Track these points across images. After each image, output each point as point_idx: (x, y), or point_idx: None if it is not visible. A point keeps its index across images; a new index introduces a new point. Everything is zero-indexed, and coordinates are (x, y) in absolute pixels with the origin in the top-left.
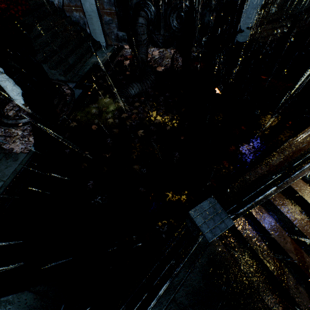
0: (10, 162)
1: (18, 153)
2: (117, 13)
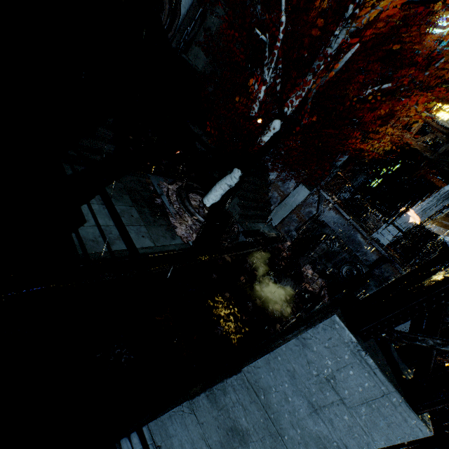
0: (168, 235)
1: (177, 234)
2: (307, 223)
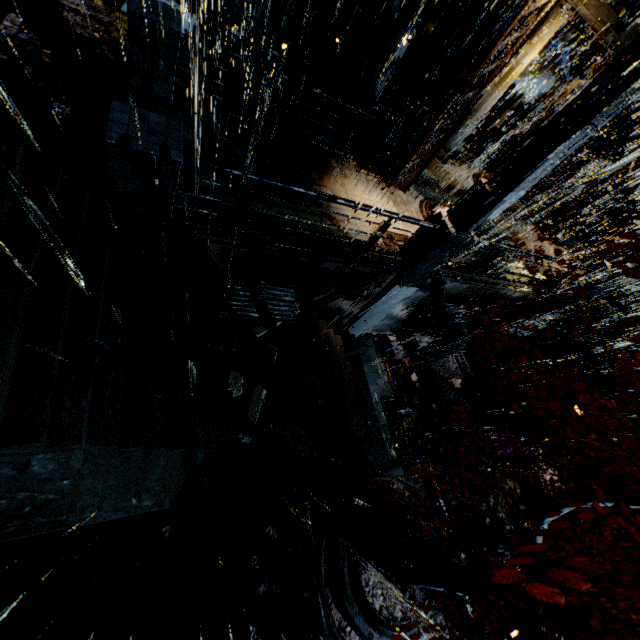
0: None
1: None
2: (419, 316)
